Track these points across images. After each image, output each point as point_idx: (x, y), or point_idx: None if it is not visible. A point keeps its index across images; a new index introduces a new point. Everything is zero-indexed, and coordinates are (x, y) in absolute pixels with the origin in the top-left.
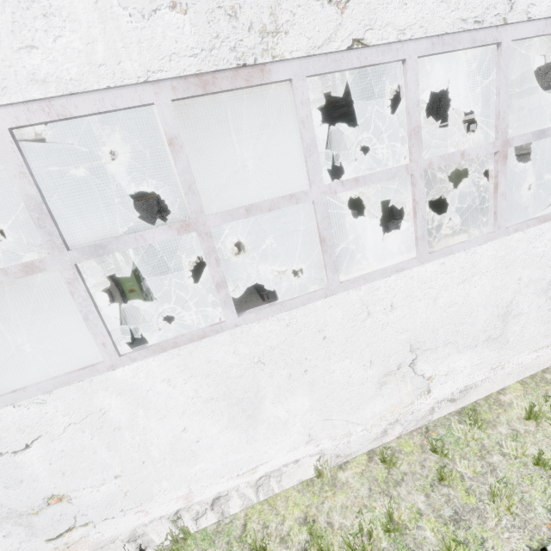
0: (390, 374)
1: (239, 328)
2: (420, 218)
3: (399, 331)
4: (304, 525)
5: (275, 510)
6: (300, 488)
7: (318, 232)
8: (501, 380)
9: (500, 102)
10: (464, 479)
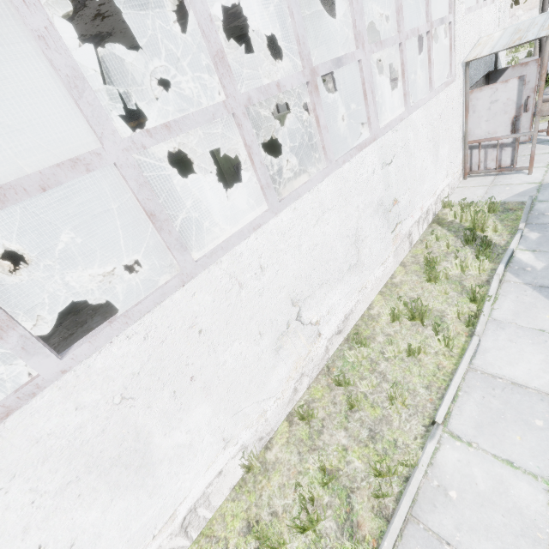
0: (282, 336)
1: (70, 373)
2: (259, 164)
3: (277, 291)
4: (249, 533)
5: (214, 539)
6: (234, 495)
7: (140, 206)
8: (368, 298)
9: (296, 25)
10: (367, 397)
